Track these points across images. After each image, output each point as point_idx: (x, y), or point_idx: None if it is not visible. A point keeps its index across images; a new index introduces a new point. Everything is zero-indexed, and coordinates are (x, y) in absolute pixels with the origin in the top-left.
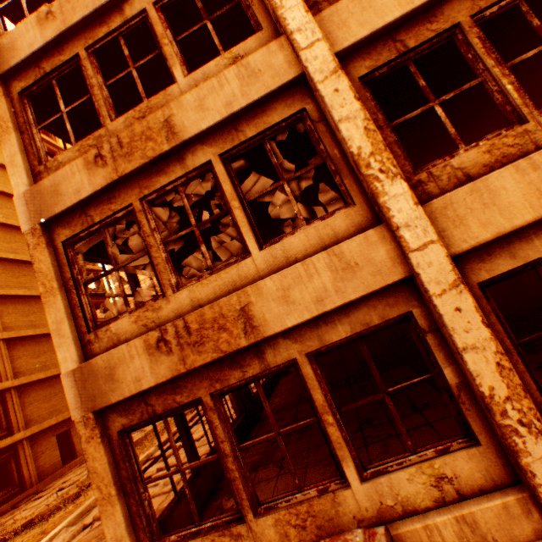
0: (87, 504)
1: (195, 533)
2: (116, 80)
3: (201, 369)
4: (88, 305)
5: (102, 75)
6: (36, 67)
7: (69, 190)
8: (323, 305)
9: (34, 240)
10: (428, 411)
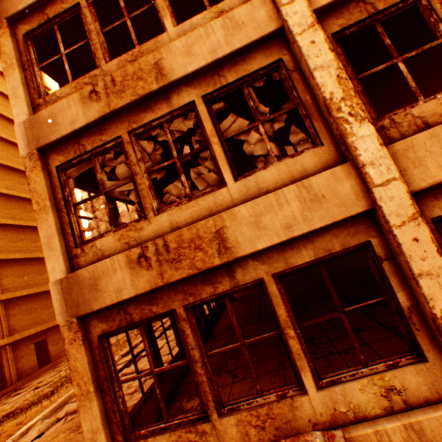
0: (60, 401)
1: (163, 428)
2: (111, 28)
3: (176, 284)
4: (76, 223)
5: (99, 23)
6: (41, 13)
7: (64, 120)
8: (291, 231)
9: (31, 163)
10: (364, 333)
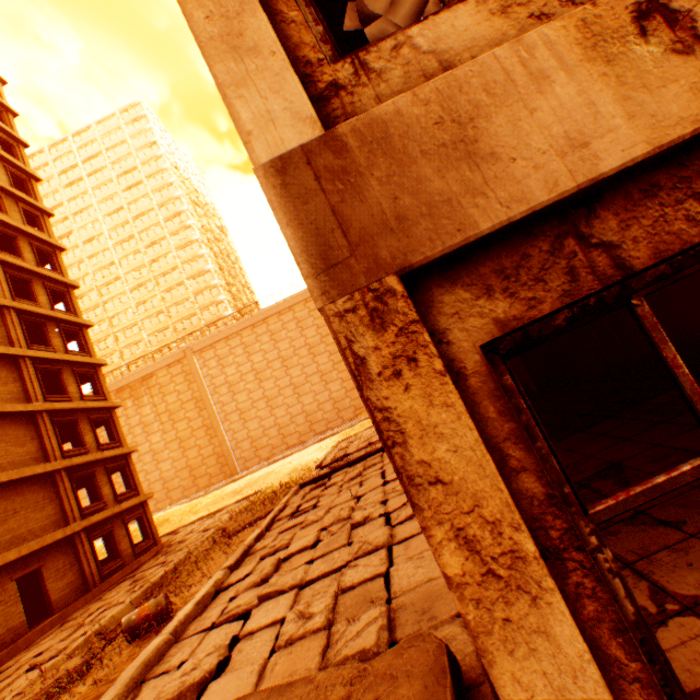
0: (126, 678)
1: None
2: None
3: None
4: (307, 3)
5: None
6: None
7: None
8: None
9: None
10: None
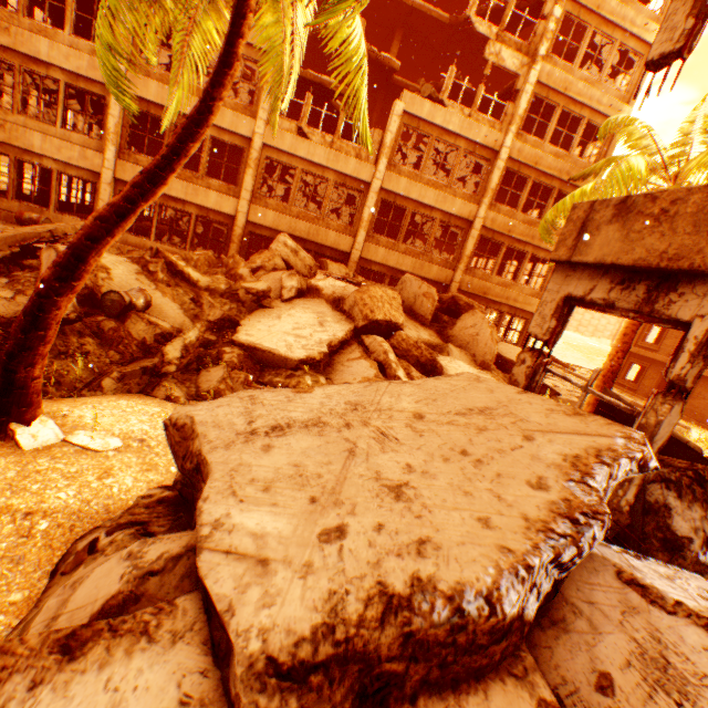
0: None
1: None
2: None
3: (16, 148)
4: None
5: None
6: None
7: None
8: (72, 162)
9: None
10: None
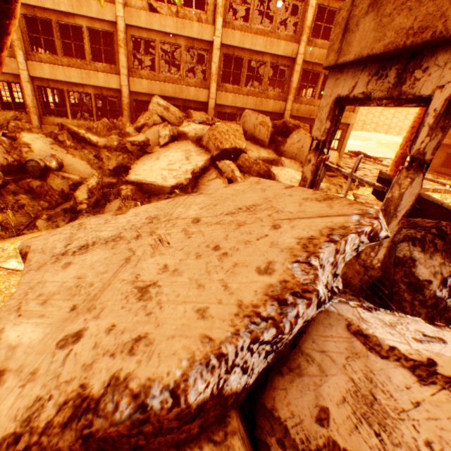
0: None
1: None
2: None
3: None
4: None
5: None
6: None
7: None
8: None
9: None
10: None
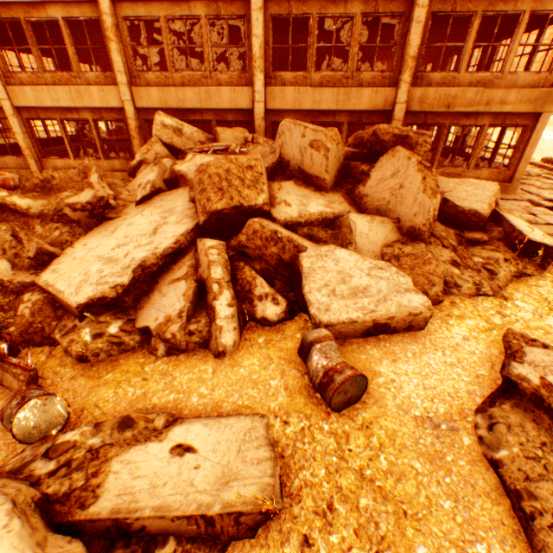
0: None
1: None
2: None
3: None
4: None
5: None
6: None
7: None
8: None
9: None
10: None
